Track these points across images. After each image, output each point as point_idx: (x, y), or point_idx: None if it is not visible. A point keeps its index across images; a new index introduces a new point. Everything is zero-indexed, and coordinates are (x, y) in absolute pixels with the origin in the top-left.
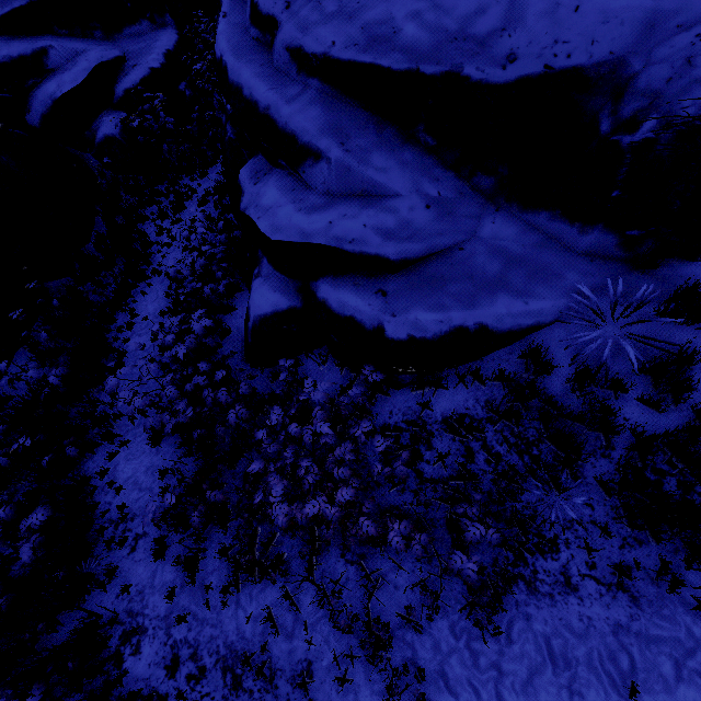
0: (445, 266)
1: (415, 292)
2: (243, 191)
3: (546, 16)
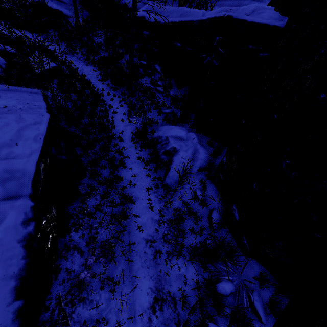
0: (64, 4)
1: (56, 3)
2: None
3: None
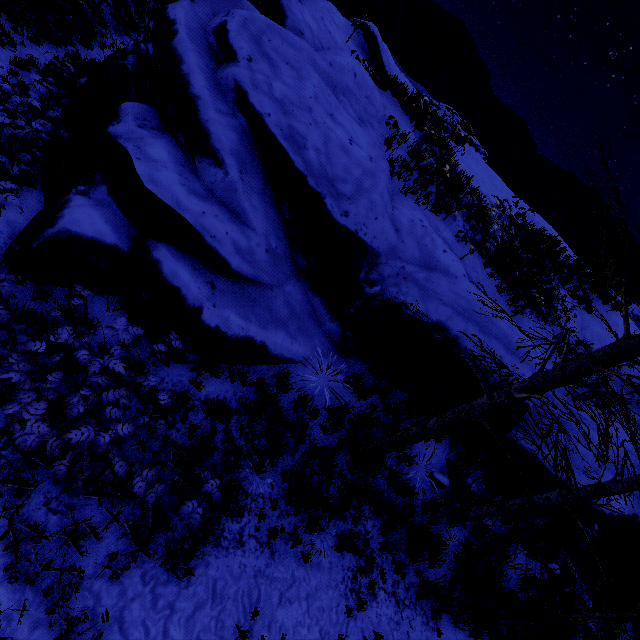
0: (259, 294)
1: (235, 299)
2: (120, 119)
3: (366, 210)
